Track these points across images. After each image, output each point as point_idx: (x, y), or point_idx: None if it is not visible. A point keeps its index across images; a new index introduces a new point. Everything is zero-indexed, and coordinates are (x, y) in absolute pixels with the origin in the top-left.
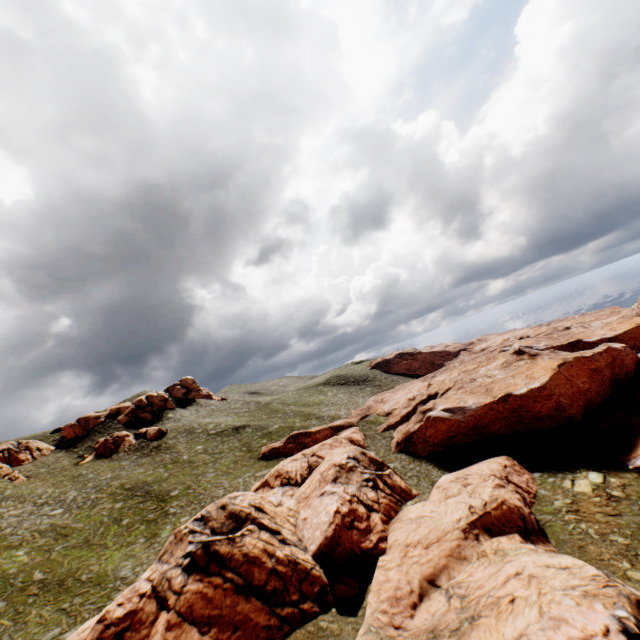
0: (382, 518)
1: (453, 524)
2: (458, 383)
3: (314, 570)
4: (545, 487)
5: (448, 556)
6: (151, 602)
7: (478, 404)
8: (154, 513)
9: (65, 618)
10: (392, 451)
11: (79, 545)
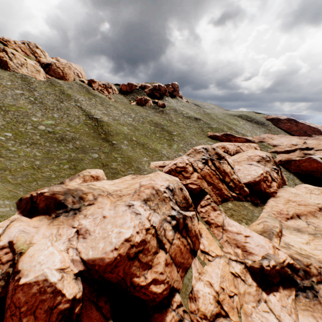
0: (276, 185)
1: (314, 204)
2: None
3: (245, 188)
4: None
5: (308, 212)
6: (190, 167)
7: None
8: (168, 137)
9: (148, 157)
10: None
11: (143, 135)
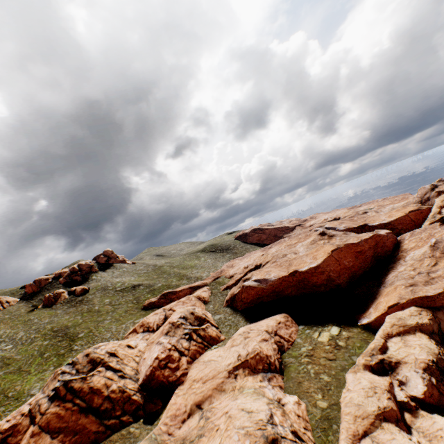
0: (188, 360)
1: (225, 367)
2: (274, 258)
3: (135, 395)
4: (301, 337)
5: (214, 389)
6: (27, 419)
7: (276, 277)
8: (64, 349)
9: None
10: (223, 306)
11: (14, 371)
